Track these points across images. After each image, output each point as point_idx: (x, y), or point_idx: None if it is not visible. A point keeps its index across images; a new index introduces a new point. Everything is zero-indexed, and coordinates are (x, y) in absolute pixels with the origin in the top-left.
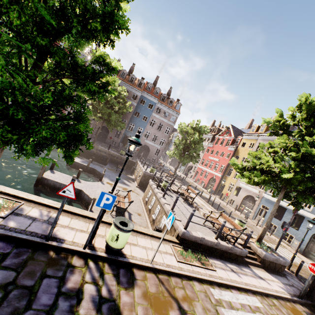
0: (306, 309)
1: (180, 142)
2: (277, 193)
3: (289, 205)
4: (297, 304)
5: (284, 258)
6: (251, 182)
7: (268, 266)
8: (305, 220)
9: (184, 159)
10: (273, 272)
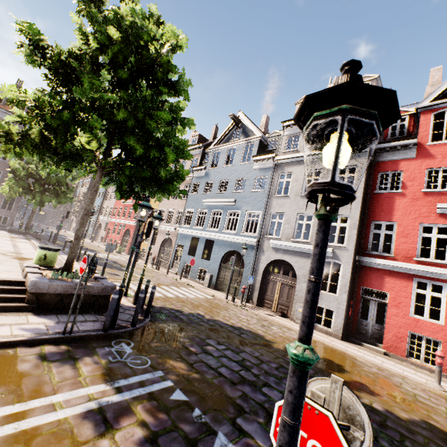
0: (60, 348)
1: (25, 167)
2: (116, 189)
3: (200, 232)
4: (41, 346)
5: (107, 282)
6: (3, 149)
7: (60, 305)
8: (215, 244)
9: (34, 195)
10: (64, 313)
